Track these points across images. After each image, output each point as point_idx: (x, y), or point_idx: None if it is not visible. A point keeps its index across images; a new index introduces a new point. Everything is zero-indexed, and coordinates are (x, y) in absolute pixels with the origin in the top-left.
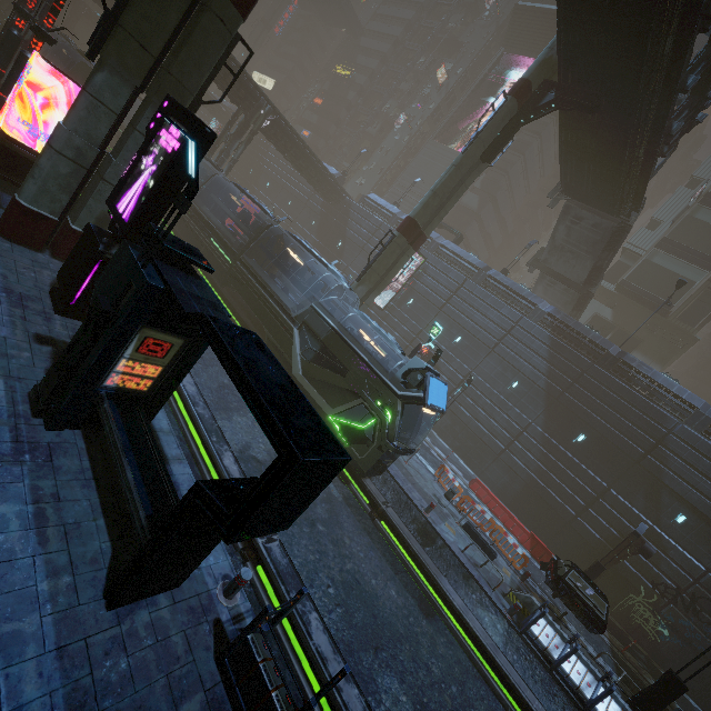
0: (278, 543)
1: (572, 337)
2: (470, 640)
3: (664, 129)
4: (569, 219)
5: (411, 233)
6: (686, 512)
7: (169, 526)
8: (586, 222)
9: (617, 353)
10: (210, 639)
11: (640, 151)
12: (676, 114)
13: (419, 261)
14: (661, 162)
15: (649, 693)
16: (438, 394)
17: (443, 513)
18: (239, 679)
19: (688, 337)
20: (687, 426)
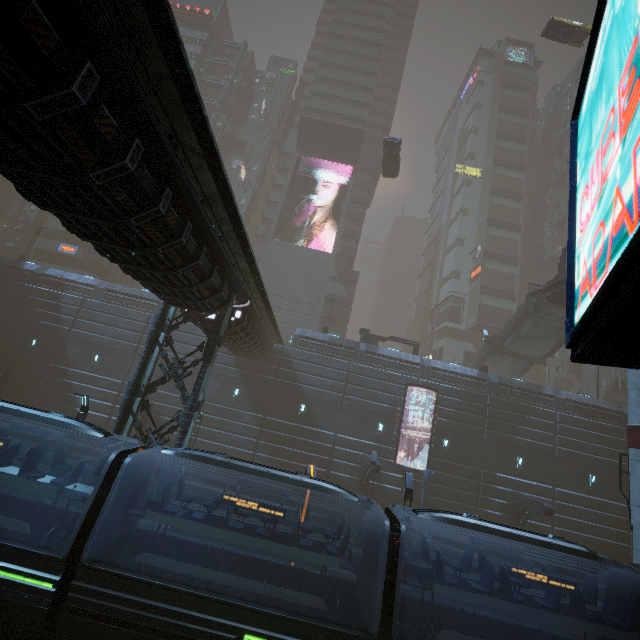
0: None
1: (593, 411)
2: None
3: None
4: (537, 316)
5: None
6: None
7: None
8: (554, 316)
9: (622, 410)
10: None
11: None
12: None
13: (426, 395)
14: None
15: None
16: None
17: None
18: None
19: None
20: None
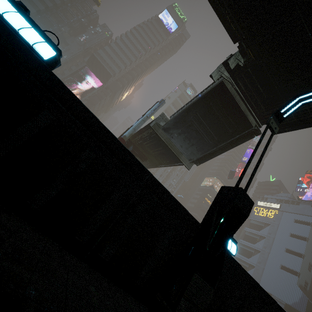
0: None
1: None
2: None
3: None
4: None
5: None
6: None
7: None
8: None
9: None
10: None
11: None
12: None
13: None
14: None
15: None
16: None
17: None
18: None
19: None
20: None
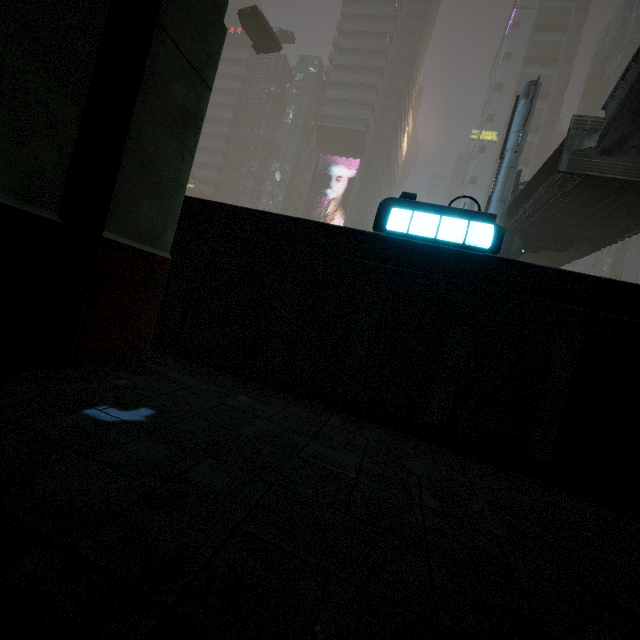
0: None
1: None
2: None
3: None
4: None
5: None
6: None
7: None
8: None
9: None
10: None
11: None
12: None
13: None
14: None
15: None
16: None
17: None
18: None
19: None
20: None
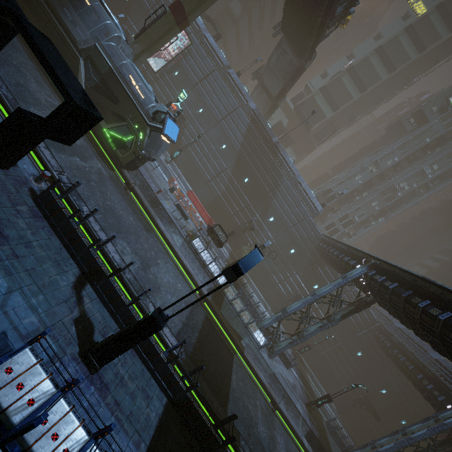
0: (66, 177)
1: (259, 127)
2: (165, 242)
3: (333, 9)
4: (280, 50)
5: (179, 15)
6: (274, 217)
7: (2, 127)
8: (287, 57)
9: (275, 142)
10: (29, 193)
11: (319, 19)
12: (341, 2)
13: (187, 43)
14: (329, 32)
15: (230, 265)
16: (172, 131)
17: (167, 198)
18: (46, 206)
19: (313, 145)
20: (288, 182)
